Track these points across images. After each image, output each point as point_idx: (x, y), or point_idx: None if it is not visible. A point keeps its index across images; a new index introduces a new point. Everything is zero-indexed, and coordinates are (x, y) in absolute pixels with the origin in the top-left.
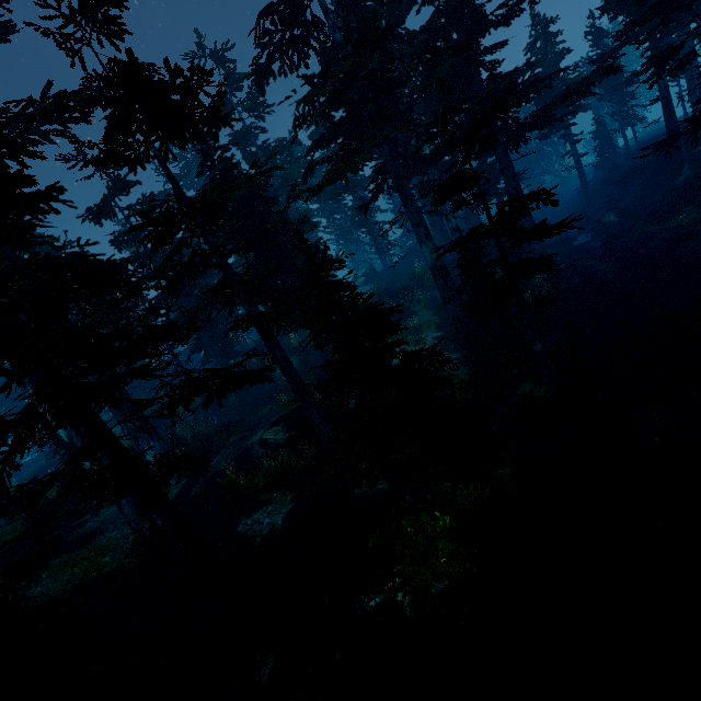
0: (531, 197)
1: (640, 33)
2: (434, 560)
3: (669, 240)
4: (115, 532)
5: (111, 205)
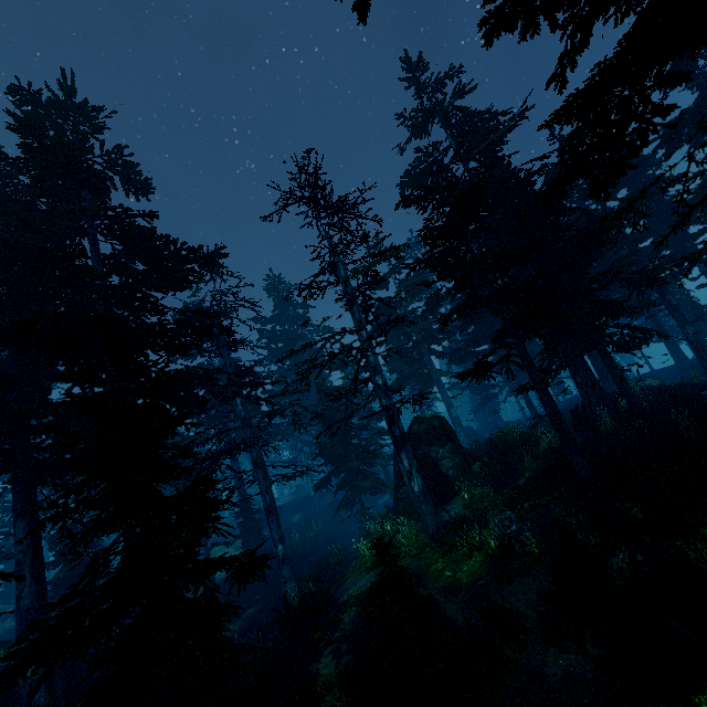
0: None
1: None
2: None
3: None
4: None
5: None
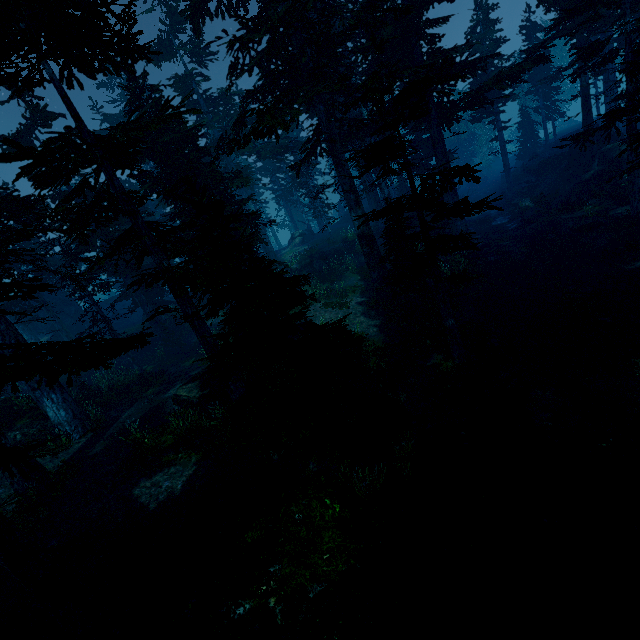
0: (455, 172)
1: (570, 28)
2: (316, 557)
3: (575, 228)
4: (0, 491)
5: (29, 136)
